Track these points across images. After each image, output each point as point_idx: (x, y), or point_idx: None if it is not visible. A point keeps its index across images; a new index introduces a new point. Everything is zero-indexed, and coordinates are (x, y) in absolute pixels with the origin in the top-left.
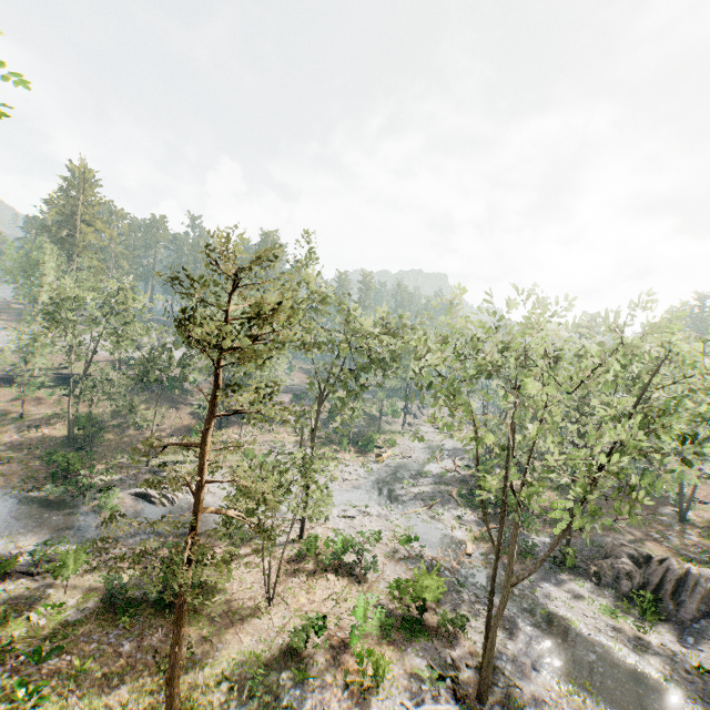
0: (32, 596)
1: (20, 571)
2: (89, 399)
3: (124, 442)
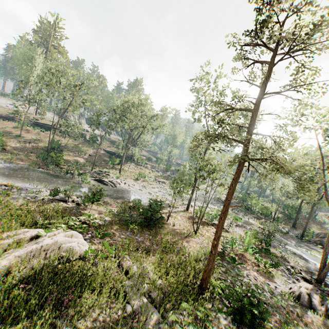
0: (71, 210)
1: (57, 199)
2: (59, 133)
3: (74, 159)
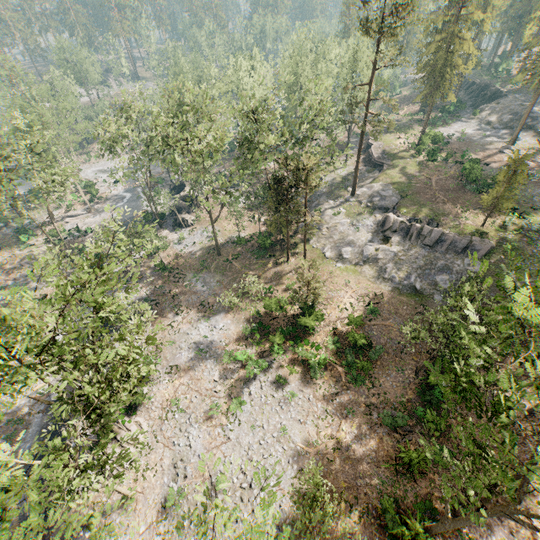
0: None
1: None
2: None
3: None
